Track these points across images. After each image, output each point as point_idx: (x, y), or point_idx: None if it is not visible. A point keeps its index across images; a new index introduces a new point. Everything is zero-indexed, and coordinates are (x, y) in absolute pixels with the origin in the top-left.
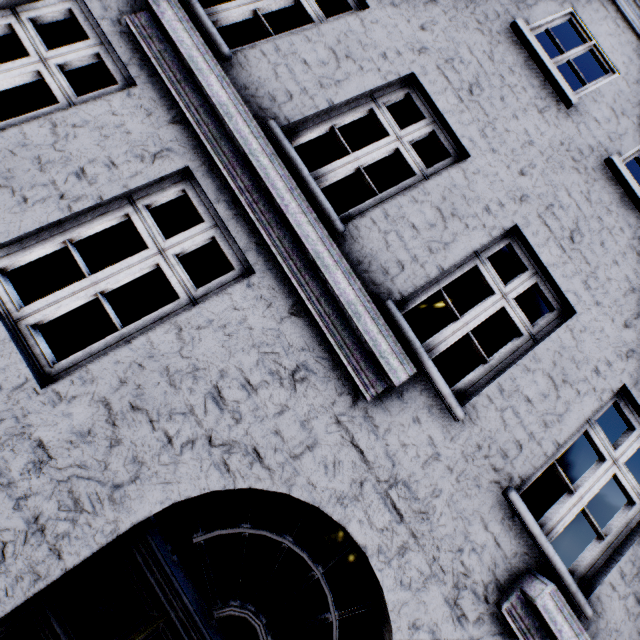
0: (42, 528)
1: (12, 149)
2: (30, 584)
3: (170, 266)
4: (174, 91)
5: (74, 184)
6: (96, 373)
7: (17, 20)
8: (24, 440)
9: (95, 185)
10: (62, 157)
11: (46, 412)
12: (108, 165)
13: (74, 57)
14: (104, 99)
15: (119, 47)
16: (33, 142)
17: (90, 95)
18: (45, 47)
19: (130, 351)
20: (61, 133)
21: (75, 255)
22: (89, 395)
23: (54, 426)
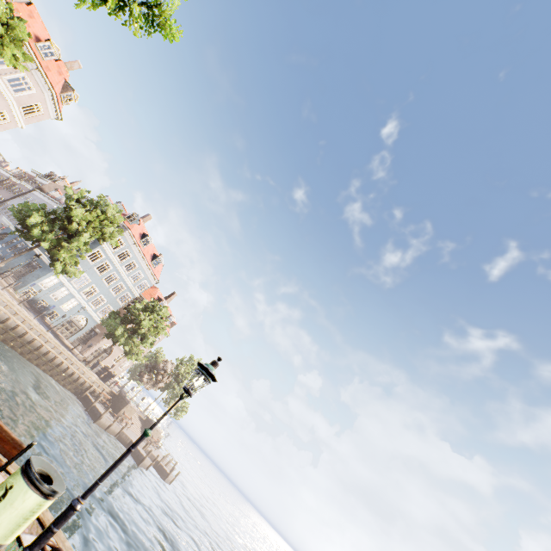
0: None
1: None
2: None
3: None
4: None
5: None
6: None
7: None
8: None
9: None
10: None
11: None
12: None
13: None
14: None
15: None
16: None
17: None
18: None
19: None
20: None
21: None
22: None
23: None
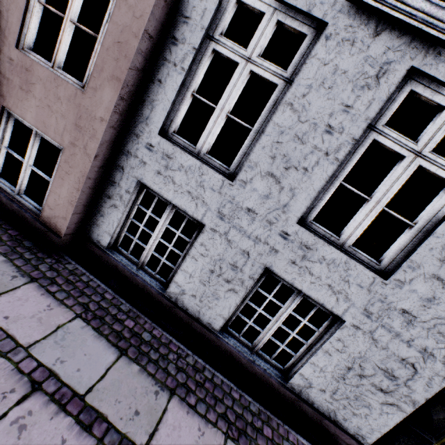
0: (431, 354)
1: (276, 140)
2: (439, 381)
3: (431, 162)
4: (371, 1)
5: (329, 140)
6: (418, 261)
7: (214, 42)
8: (392, 311)
9: (343, 132)
10: (309, 125)
11: (397, 293)
12: (344, 110)
13: (264, 40)
14: (310, 57)
15: (294, 0)
16: (285, 127)
17: (293, 62)
18: (242, 48)
19: (436, 239)
20: (298, 108)
21: (352, 189)
22: (420, 276)
23: (406, 299)
